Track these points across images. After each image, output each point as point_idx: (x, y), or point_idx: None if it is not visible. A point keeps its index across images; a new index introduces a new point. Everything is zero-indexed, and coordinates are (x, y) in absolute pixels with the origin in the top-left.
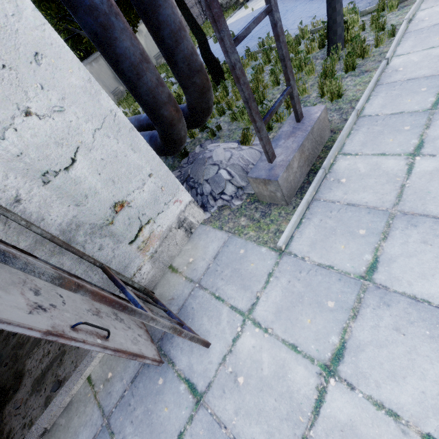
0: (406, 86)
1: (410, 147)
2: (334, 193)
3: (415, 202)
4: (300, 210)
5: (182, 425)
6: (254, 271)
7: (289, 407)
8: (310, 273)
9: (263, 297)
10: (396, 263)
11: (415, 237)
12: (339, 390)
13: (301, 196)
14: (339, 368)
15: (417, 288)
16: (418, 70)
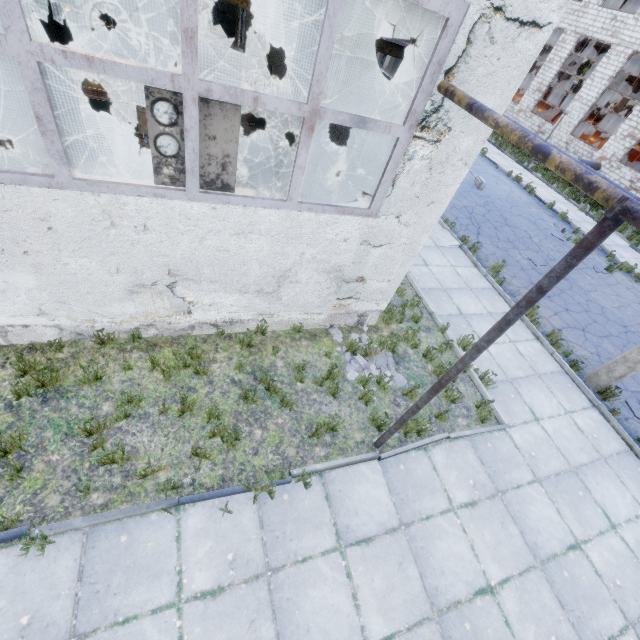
0: None
1: None
2: None
3: None
4: None
5: None
6: None
7: None
8: None
9: None
10: None
11: None
12: None
13: None
14: None
15: None
16: None
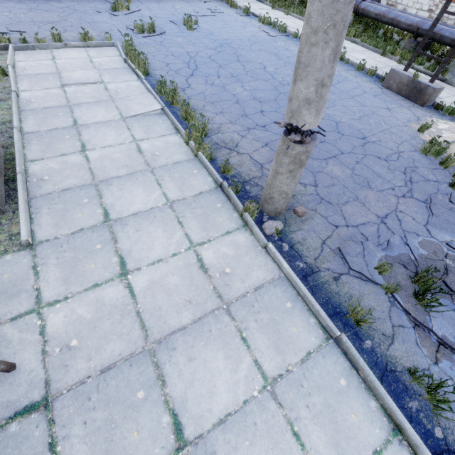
0: (47, 111)
1: (78, 147)
2: (46, 188)
3: (103, 174)
4: (23, 208)
5: (46, 439)
6: (14, 277)
7: (120, 311)
8: (70, 242)
9: (43, 284)
10: (116, 205)
11: (115, 189)
12: (135, 276)
13: (14, 201)
14: (128, 268)
15: (132, 209)
16: (48, 102)
